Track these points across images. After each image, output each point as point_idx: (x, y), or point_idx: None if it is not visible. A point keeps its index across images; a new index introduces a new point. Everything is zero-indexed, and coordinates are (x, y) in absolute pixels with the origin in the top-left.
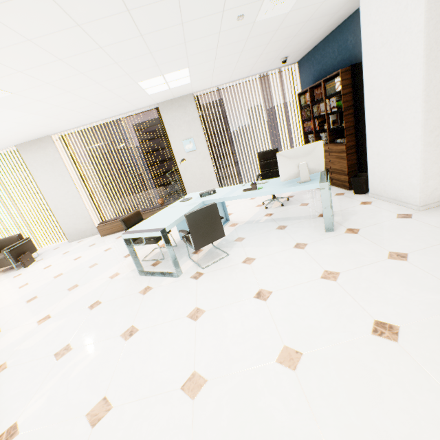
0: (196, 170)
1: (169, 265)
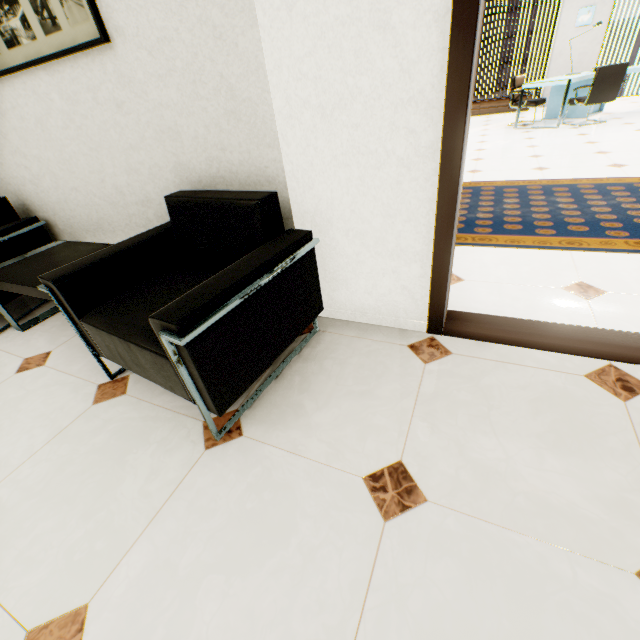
0: (573, 57)
1: (540, 126)
